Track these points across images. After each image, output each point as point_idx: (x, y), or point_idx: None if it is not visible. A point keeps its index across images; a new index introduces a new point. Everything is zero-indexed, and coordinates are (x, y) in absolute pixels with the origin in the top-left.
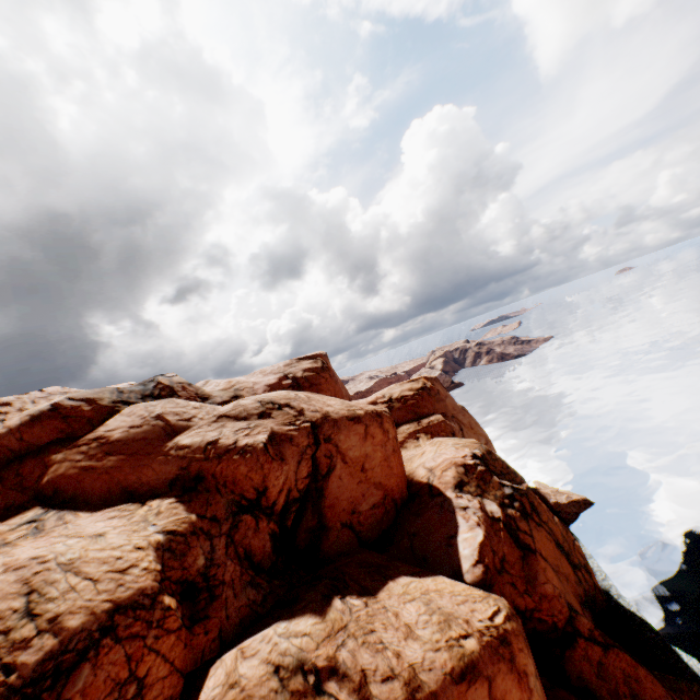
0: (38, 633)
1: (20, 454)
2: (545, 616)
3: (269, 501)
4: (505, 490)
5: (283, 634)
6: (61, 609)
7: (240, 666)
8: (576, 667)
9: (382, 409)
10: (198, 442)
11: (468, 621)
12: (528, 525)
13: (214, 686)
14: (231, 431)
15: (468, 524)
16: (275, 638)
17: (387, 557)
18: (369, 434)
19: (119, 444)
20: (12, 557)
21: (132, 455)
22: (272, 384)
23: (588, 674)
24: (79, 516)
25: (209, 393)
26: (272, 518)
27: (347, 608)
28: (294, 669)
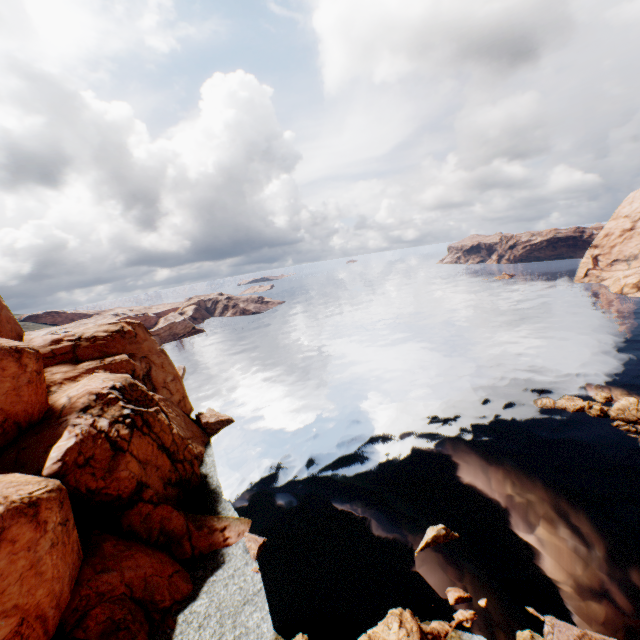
0: None
1: None
2: (113, 491)
3: None
4: (125, 411)
5: None
6: None
7: None
8: (130, 519)
9: (28, 346)
10: None
11: (8, 497)
12: (132, 434)
13: None
14: None
15: (70, 436)
16: None
17: None
18: None
19: None
20: None
21: None
22: None
23: (137, 522)
24: None
25: None
26: None
27: None
28: None
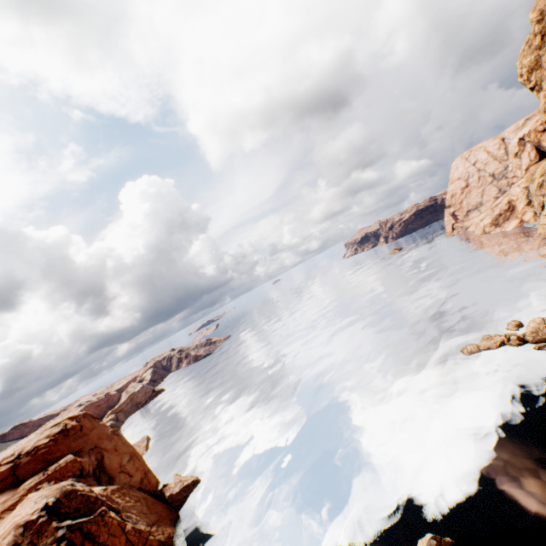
0: None
1: None
2: None
3: None
4: (59, 533)
5: None
6: None
7: None
8: None
9: None
10: None
11: None
12: None
13: None
14: None
15: None
16: None
17: None
18: None
19: None
20: None
21: None
22: None
23: None
24: None
25: None
26: None
27: None
28: None
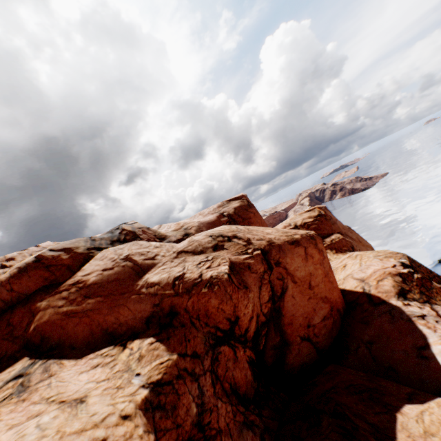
0: None
1: (11, 303)
2: None
3: (241, 329)
4: None
5: None
6: None
7: None
8: None
9: (312, 232)
10: (165, 278)
11: None
12: None
13: None
14: (193, 265)
15: (438, 334)
16: None
17: (365, 374)
18: (308, 255)
19: (95, 287)
20: None
21: (108, 296)
22: (213, 222)
23: None
24: (63, 366)
25: (164, 234)
26: (247, 346)
27: None
28: None
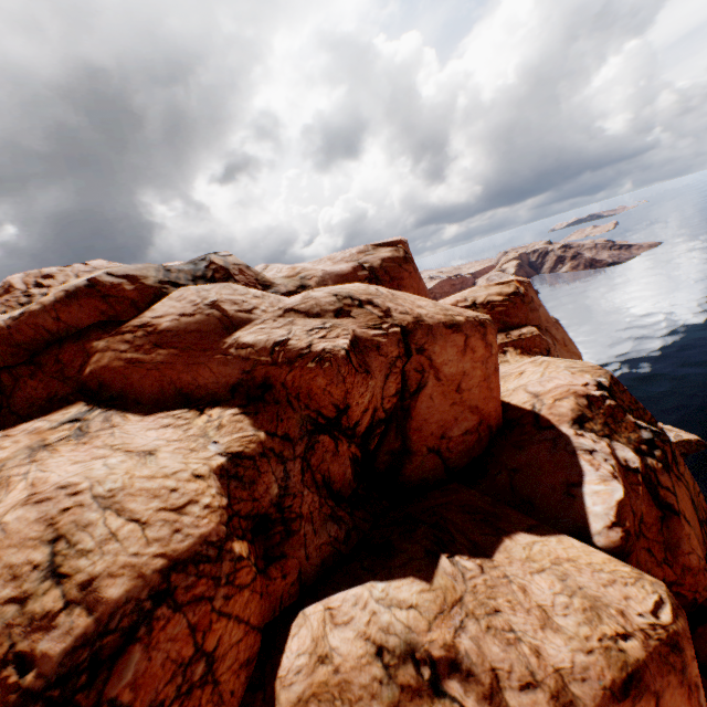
0: (66, 606)
1: (59, 337)
2: (685, 591)
3: (350, 421)
4: (642, 434)
5: (382, 601)
6: (97, 569)
7: (329, 635)
8: None
9: (484, 317)
10: (263, 341)
11: (623, 614)
12: (670, 480)
13: (299, 652)
14: (302, 330)
15: (599, 474)
16: (371, 604)
17: (490, 499)
18: (468, 348)
19: (169, 335)
20: (44, 473)
21: (185, 350)
22: (345, 274)
23: None
24: (127, 420)
25: (271, 280)
26: (353, 441)
27: (458, 573)
28: (402, 656)
